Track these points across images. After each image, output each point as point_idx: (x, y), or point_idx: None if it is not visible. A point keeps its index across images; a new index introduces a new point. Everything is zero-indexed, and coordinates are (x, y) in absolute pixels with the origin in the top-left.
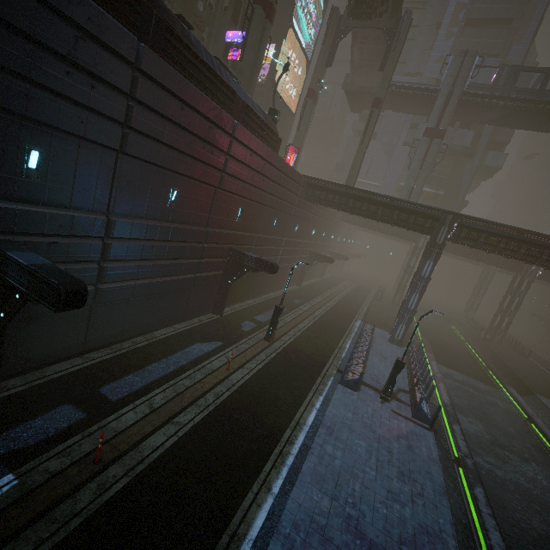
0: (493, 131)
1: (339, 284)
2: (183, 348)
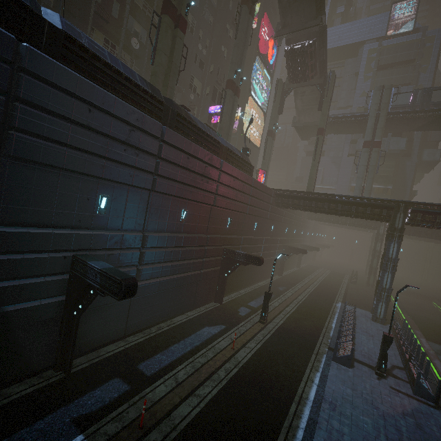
0: (423, 134)
1: (315, 272)
2: (195, 331)
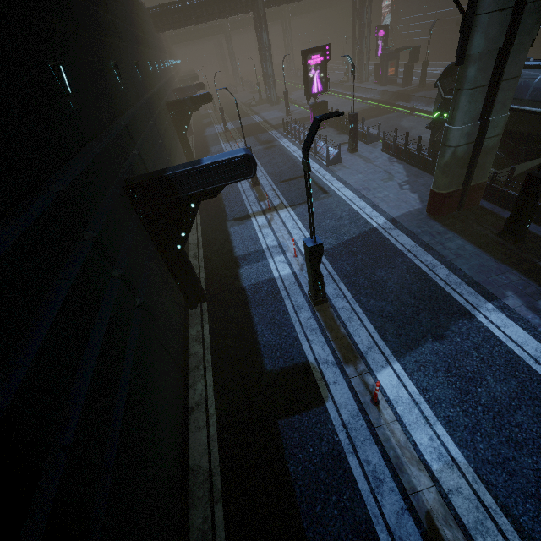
0: None
1: None
2: None
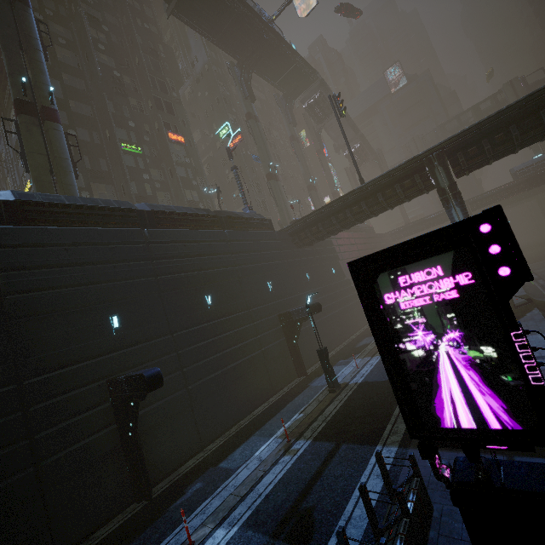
0: None
1: None
2: None
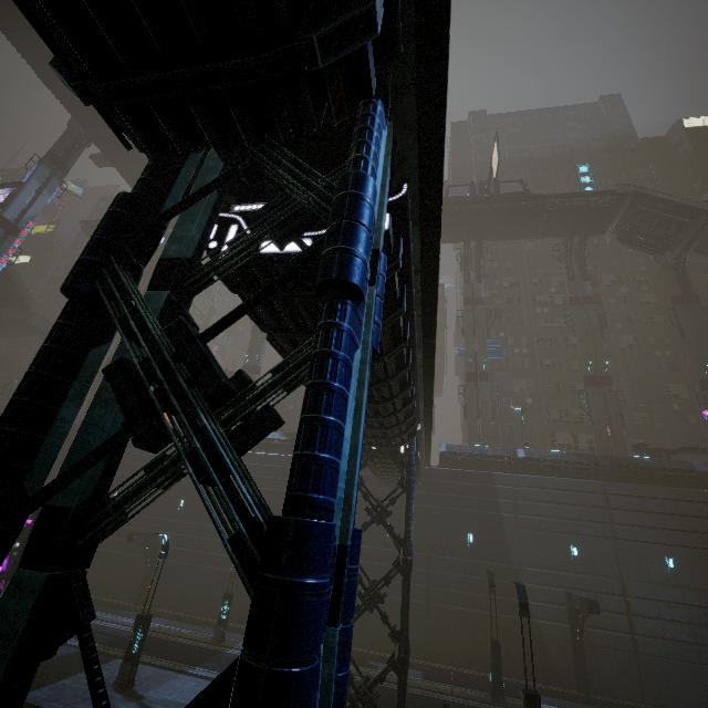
0: None
1: None
2: None
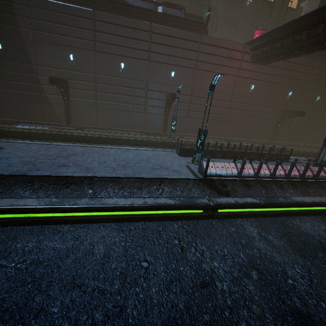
0: None
1: None
2: (125, 131)
